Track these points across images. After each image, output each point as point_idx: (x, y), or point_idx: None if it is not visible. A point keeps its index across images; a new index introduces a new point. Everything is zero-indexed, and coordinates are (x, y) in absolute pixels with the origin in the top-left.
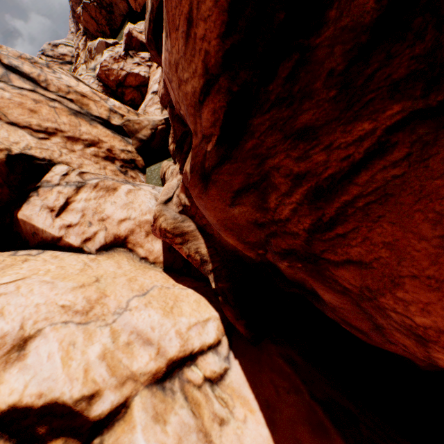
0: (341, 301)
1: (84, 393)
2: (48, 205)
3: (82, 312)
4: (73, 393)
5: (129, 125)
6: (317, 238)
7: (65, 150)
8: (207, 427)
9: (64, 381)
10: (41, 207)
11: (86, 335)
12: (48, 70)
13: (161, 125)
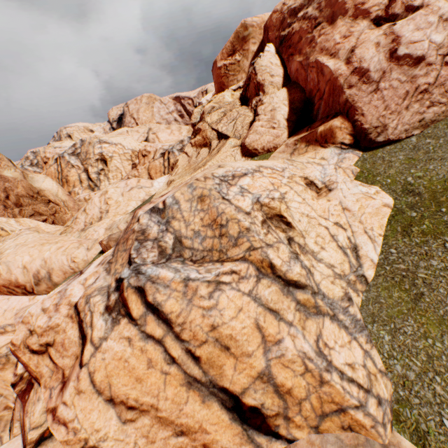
0: None
1: None
2: None
3: None
4: None
5: None
6: None
7: None
8: None
9: None
10: None
11: None
12: (71, 166)
13: None
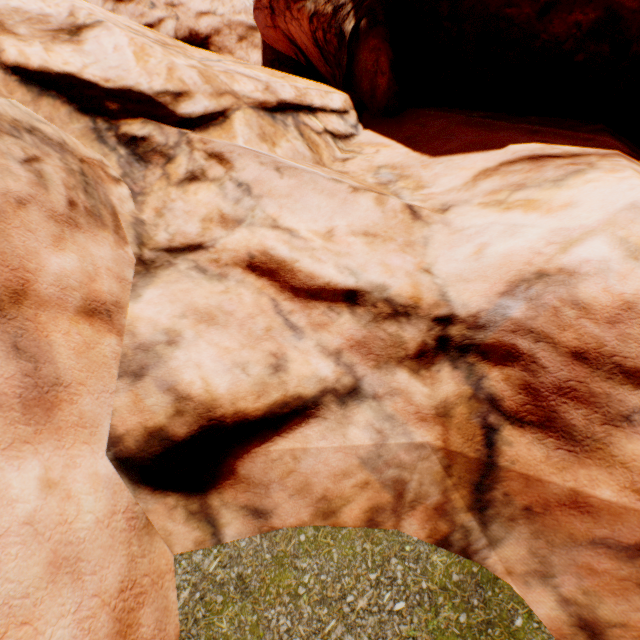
0: None
1: (169, 89)
2: None
3: (156, 41)
4: (153, 86)
5: None
6: None
7: None
8: (326, 164)
9: (140, 74)
10: None
11: (166, 51)
12: None
13: None
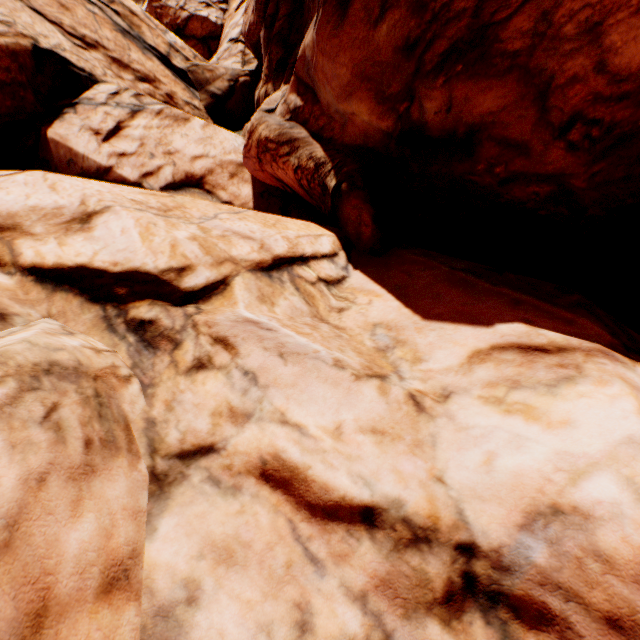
0: (505, 92)
1: (173, 265)
2: (91, 127)
3: (158, 209)
4: (159, 264)
5: (197, 72)
6: None
7: (110, 73)
8: (323, 315)
9: (146, 254)
10: (82, 127)
11: (168, 223)
12: None
13: (245, 77)
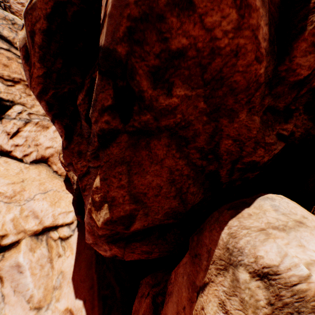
0: None
1: (0, 234)
2: (6, 131)
3: (9, 197)
4: None
5: None
6: (82, 193)
7: (24, 95)
8: (53, 257)
9: None
10: (3, 131)
11: (8, 208)
12: None
13: None
